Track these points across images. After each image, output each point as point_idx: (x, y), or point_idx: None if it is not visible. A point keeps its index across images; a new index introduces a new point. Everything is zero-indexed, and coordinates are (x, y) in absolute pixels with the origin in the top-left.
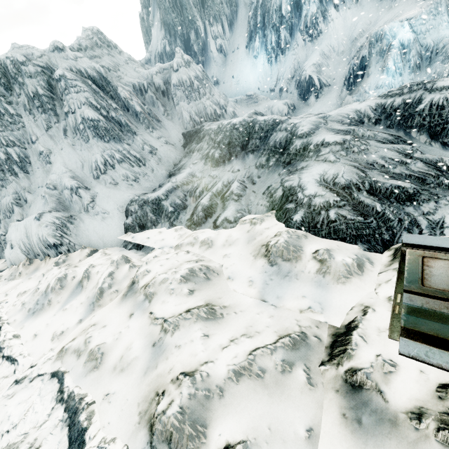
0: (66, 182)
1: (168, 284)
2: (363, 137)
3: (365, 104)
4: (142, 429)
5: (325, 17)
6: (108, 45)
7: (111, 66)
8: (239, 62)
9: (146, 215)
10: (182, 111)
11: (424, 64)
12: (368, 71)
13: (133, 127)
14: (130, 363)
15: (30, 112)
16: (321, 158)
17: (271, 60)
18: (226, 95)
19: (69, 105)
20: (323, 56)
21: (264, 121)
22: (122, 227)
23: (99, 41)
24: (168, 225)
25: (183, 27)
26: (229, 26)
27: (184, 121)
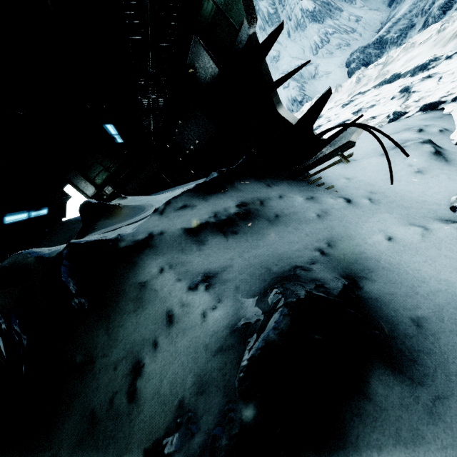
0: (296, 62)
1: (428, 31)
2: None
3: None
4: (449, 44)
5: None
6: None
7: None
8: None
9: (369, 54)
10: None
11: None
12: None
13: (339, 5)
14: (416, 55)
15: (263, 30)
16: None
17: None
18: None
19: (290, 8)
20: None
21: None
22: (345, 76)
23: None
24: (395, 48)
25: None
26: None
27: None
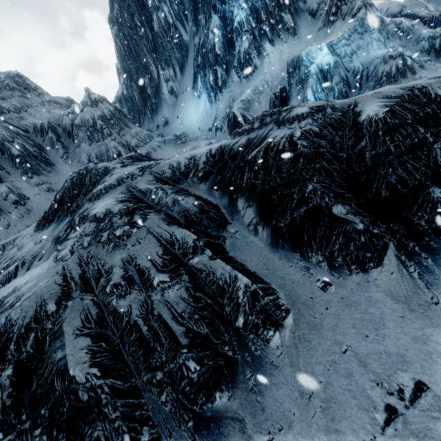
0: None
1: None
2: (156, 205)
3: (211, 146)
4: None
5: (259, 53)
6: (25, 87)
7: (15, 108)
8: (185, 102)
9: None
10: (82, 153)
11: (354, 93)
12: (290, 104)
13: (1, 172)
14: None
15: None
16: (62, 245)
17: (211, 99)
18: (151, 136)
19: None
20: (255, 92)
21: (96, 169)
22: None
23: (12, 83)
24: None
25: (138, 72)
26: (180, 69)
27: (81, 164)
